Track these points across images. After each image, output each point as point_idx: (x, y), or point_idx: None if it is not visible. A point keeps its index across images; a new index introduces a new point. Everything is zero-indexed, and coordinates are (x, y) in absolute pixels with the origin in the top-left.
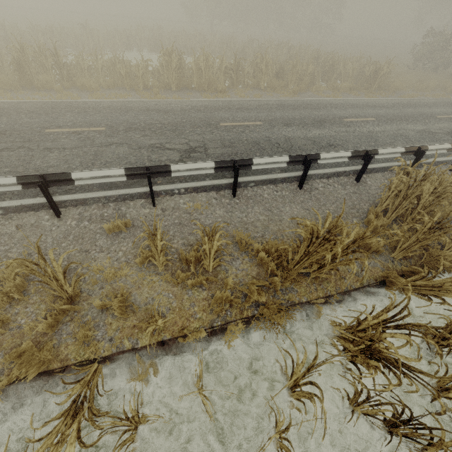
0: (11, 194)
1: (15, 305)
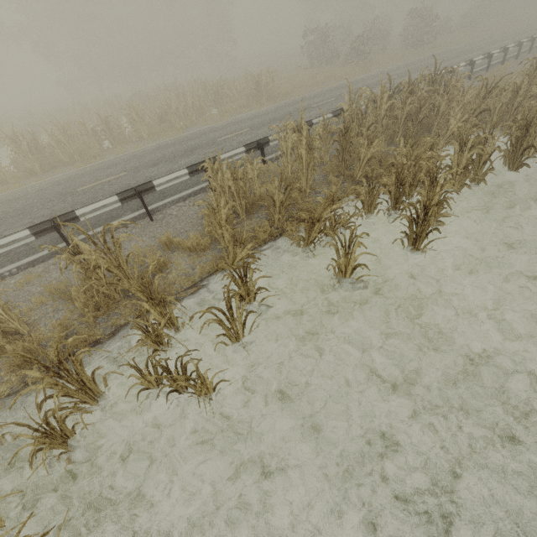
0: None
1: None
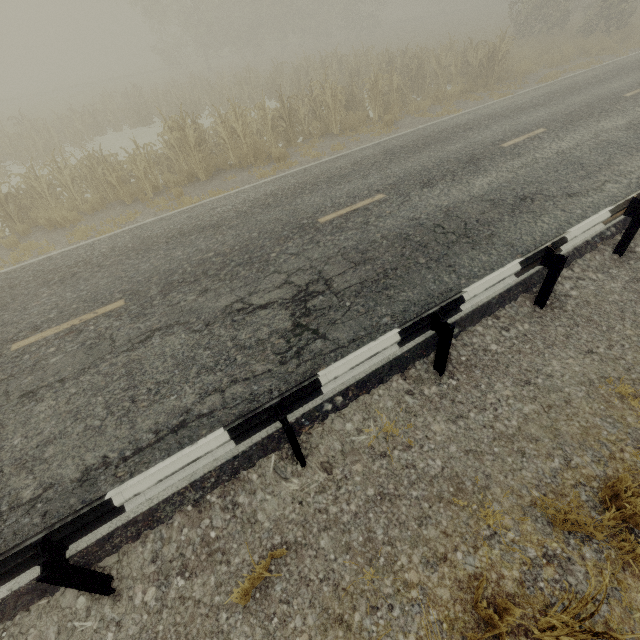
0: None
1: None
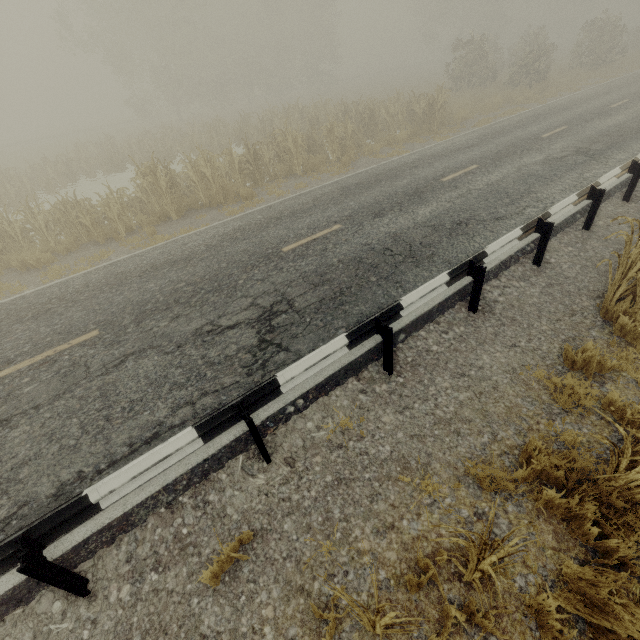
0: None
1: None
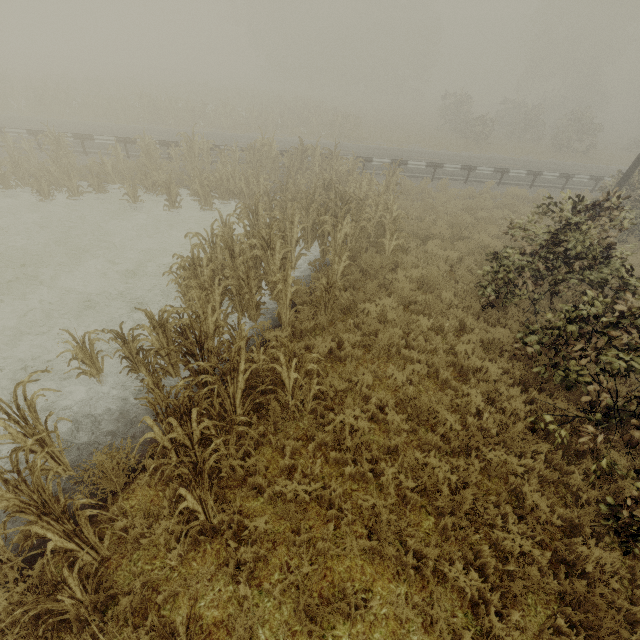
0: None
1: None
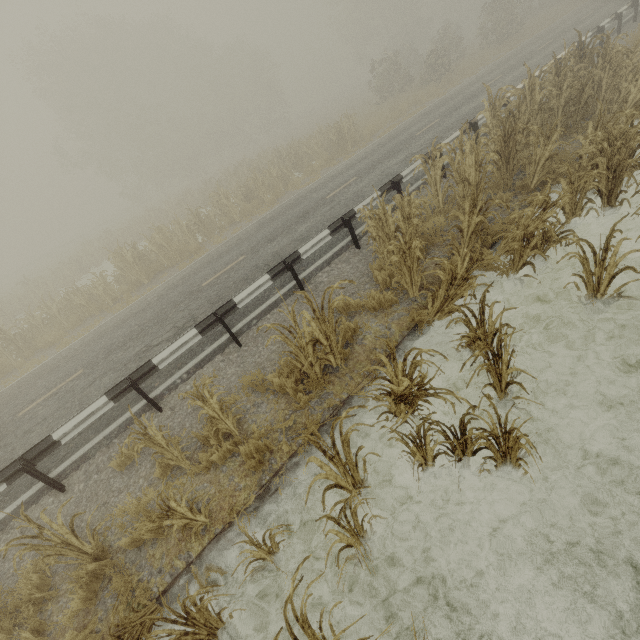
0: (3, 503)
1: (46, 608)
